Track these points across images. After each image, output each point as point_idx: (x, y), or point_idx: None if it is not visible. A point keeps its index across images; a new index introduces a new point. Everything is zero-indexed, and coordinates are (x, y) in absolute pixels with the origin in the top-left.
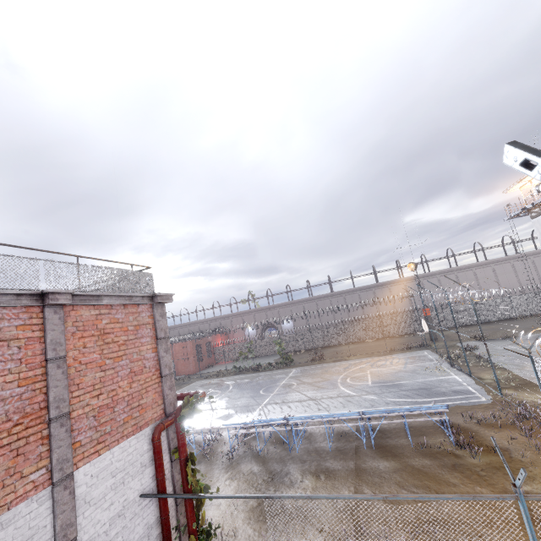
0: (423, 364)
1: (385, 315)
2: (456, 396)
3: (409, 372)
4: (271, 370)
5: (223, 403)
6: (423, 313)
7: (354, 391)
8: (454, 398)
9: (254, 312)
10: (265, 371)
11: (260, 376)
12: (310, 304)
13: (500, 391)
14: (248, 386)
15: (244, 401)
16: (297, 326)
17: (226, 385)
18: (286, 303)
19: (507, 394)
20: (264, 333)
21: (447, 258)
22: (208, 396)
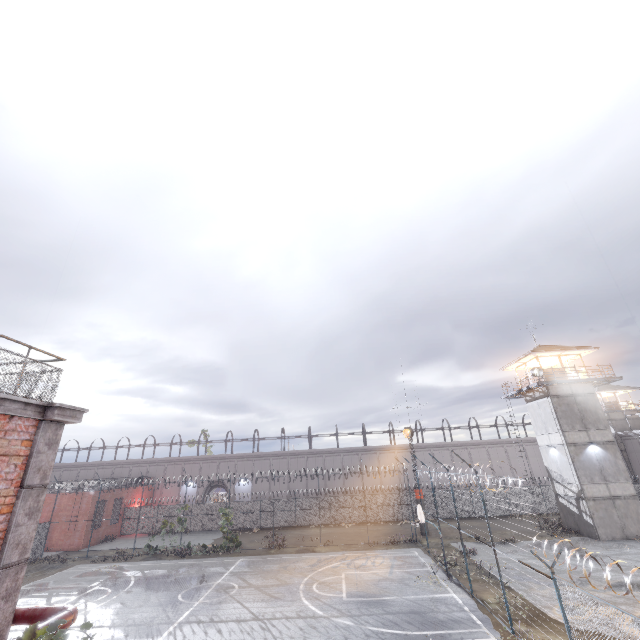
0: (413, 570)
1: (370, 491)
2: (458, 630)
3: (396, 581)
4: (205, 557)
5: (109, 615)
6: (416, 494)
7: (322, 609)
8: (456, 633)
9: (201, 460)
10: (194, 558)
11: (185, 566)
12: (280, 461)
13: (513, 627)
14: (162, 584)
15: (147, 614)
16: (257, 490)
17: (125, 577)
18: (249, 454)
19: (521, 632)
20: (208, 494)
21: (442, 429)
22: (86, 598)
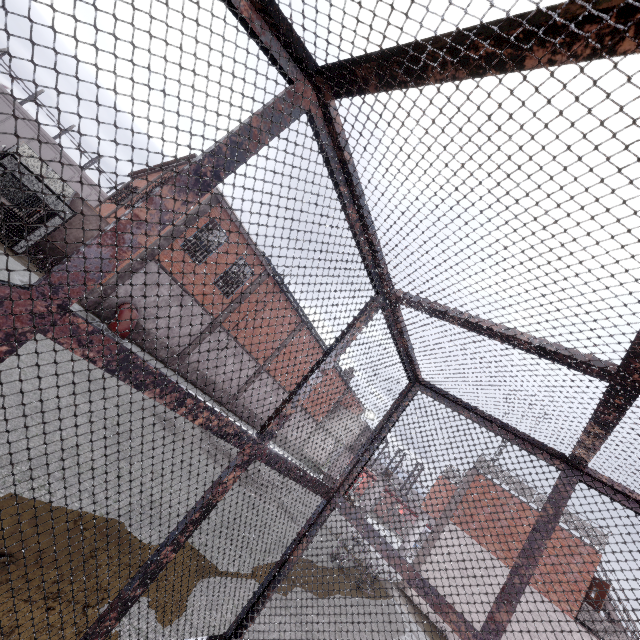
0: None
1: None
2: None
3: None
4: None
5: None
6: None
7: None
8: None
9: None
10: None
11: None
12: None
13: None
14: None
15: None
16: None
17: None
18: None
19: None
20: None
21: None
22: None
